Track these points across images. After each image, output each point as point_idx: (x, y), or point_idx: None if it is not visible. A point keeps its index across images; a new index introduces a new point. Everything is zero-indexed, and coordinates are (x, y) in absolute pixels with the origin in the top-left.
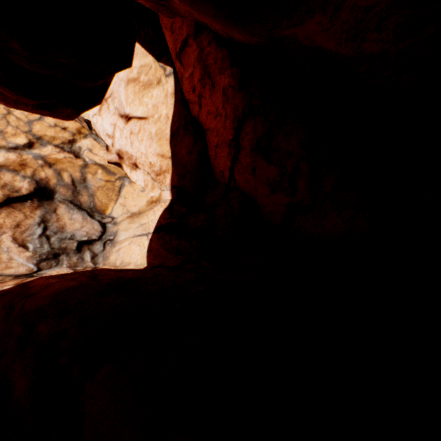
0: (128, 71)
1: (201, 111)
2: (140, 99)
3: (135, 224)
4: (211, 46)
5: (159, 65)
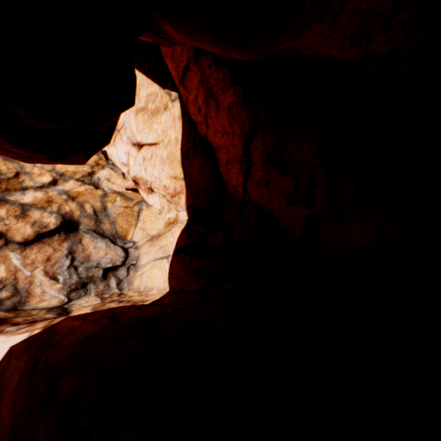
0: (136, 101)
1: (208, 131)
2: (149, 126)
3: (155, 247)
4: (211, 68)
5: (164, 91)
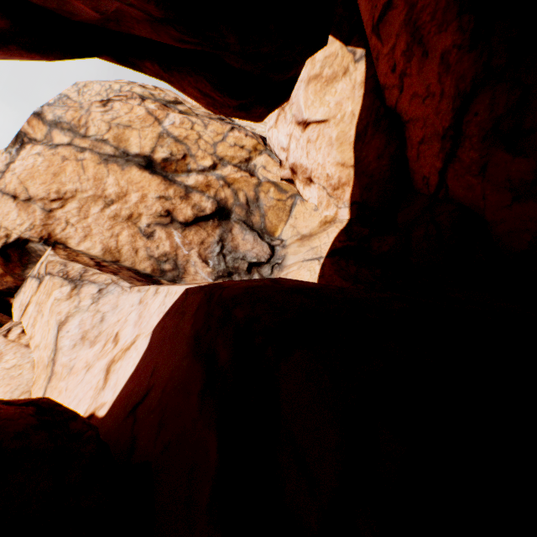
0: (309, 68)
1: (401, 97)
2: (320, 99)
3: (304, 247)
4: None
5: (347, 50)
